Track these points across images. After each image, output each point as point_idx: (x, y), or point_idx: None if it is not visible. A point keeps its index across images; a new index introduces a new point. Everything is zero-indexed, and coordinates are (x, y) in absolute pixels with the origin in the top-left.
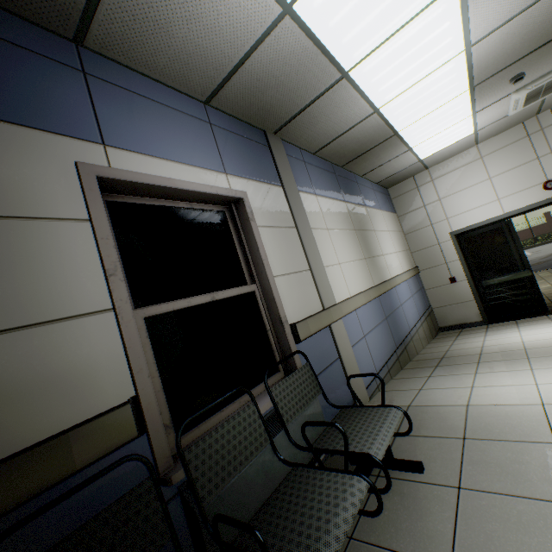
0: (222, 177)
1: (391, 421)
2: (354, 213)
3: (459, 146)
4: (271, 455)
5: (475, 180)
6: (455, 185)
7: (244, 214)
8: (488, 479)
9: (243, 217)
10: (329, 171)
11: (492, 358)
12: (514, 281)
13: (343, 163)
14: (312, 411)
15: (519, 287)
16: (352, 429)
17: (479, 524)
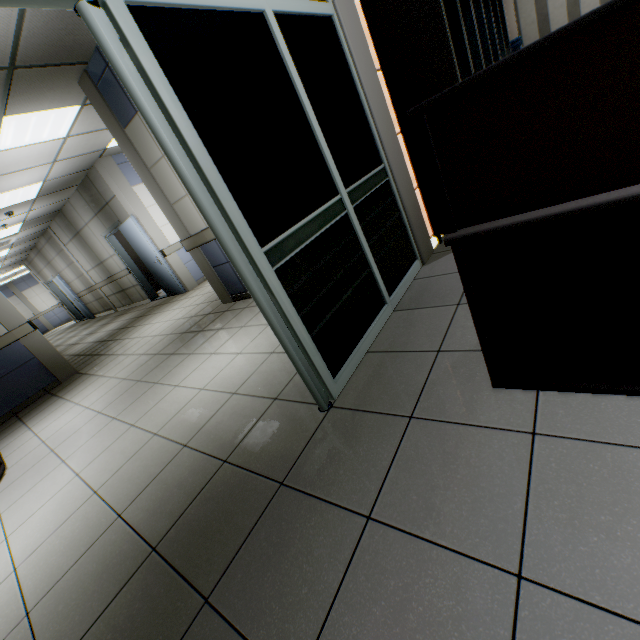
0: None
1: None
2: None
3: None
4: None
5: None
6: None
7: None
8: None
9: None
10: None
11: None
12: None
13: None
14: None
15: None
16: None
17: None
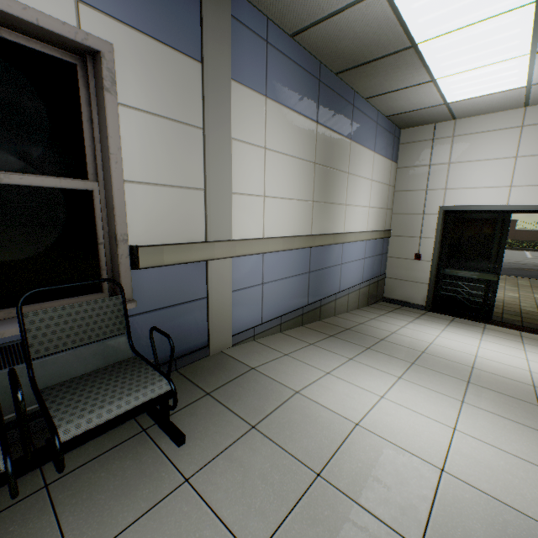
0: (66, 2)
1: (140, 395)
2: (327, 142)
3: (502, 100)
4: (7, 380)
5: (499, 154)
6: (475, 152)
7: (100, 78)
8: (220, 484)
9: (99, 83)
10: (310, 72)
11: (385, 349)
12: (476, 280)
13: (338, 69)
14: (113, 346)
15: (478, 288)
16: (98, 388)
17: (153, 532)
